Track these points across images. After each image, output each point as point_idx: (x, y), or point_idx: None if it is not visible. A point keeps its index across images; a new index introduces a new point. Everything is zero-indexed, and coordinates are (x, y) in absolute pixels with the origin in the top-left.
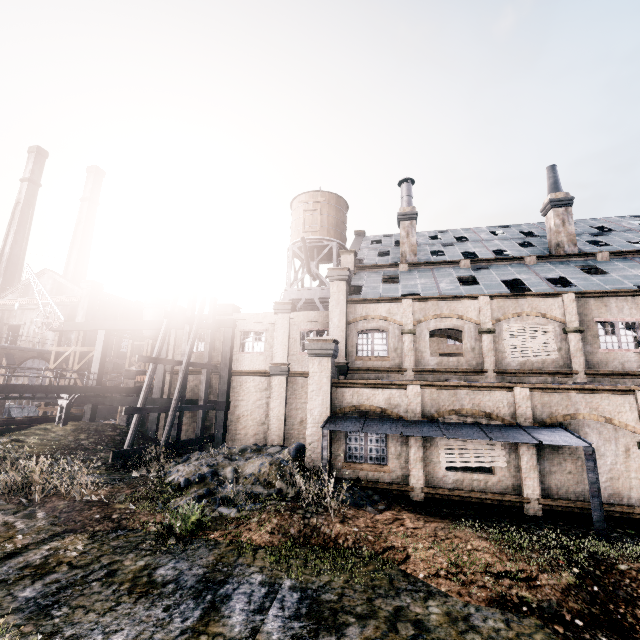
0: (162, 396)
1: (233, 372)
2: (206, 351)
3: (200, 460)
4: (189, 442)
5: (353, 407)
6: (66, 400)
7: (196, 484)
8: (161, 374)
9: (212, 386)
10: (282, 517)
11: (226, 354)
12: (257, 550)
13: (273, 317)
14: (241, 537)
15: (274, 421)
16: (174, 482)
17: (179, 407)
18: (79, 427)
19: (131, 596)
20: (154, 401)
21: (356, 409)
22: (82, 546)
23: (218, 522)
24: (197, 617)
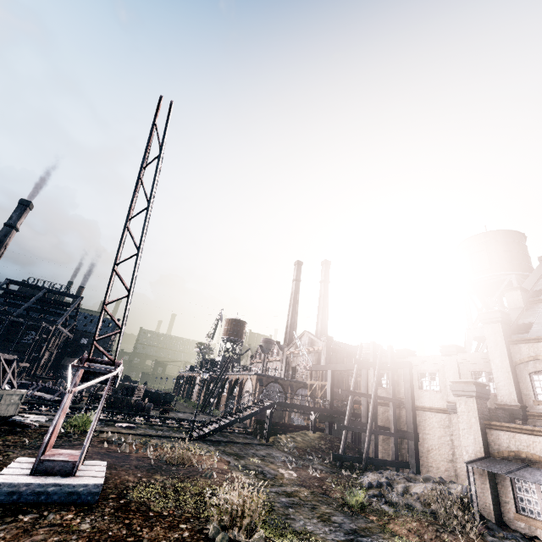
0: (368, 421)
1: (416, 407)
2: (390, 387)
3: (385, 474)
4: (385, 462)
5: (511, 452)
6: (313, 416)
7: (375, 488)
8: (365, 404)
9: (401, 417)
10: (420, 524)
11: (407, 391)
12: (394, 535)
13: (441, 359)
14: (387, 524)
15: (460, 460)
16: (363, 483)
17: (373, 430)
18: (321, 436)
19: (318, 518)
20: (363, 425)
21: (515, 455)
22: (306, 493)
23: (378, 512)
24: (341, 539)
